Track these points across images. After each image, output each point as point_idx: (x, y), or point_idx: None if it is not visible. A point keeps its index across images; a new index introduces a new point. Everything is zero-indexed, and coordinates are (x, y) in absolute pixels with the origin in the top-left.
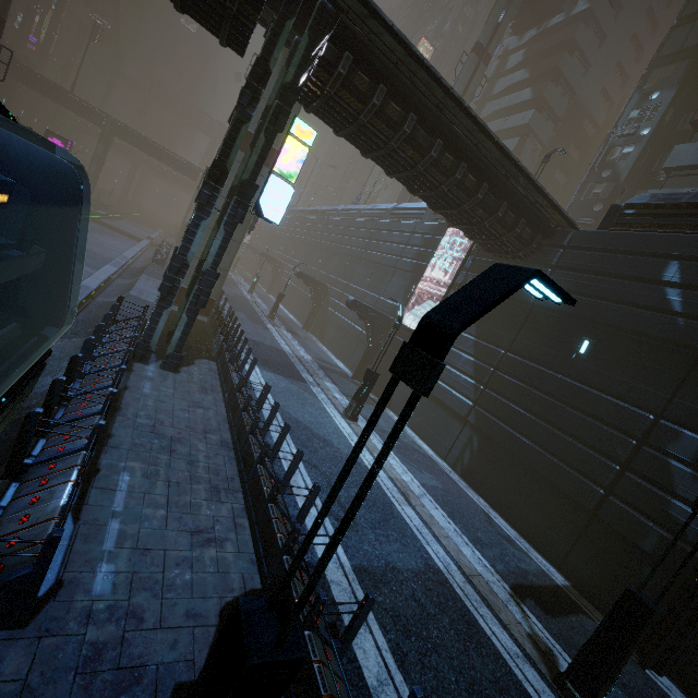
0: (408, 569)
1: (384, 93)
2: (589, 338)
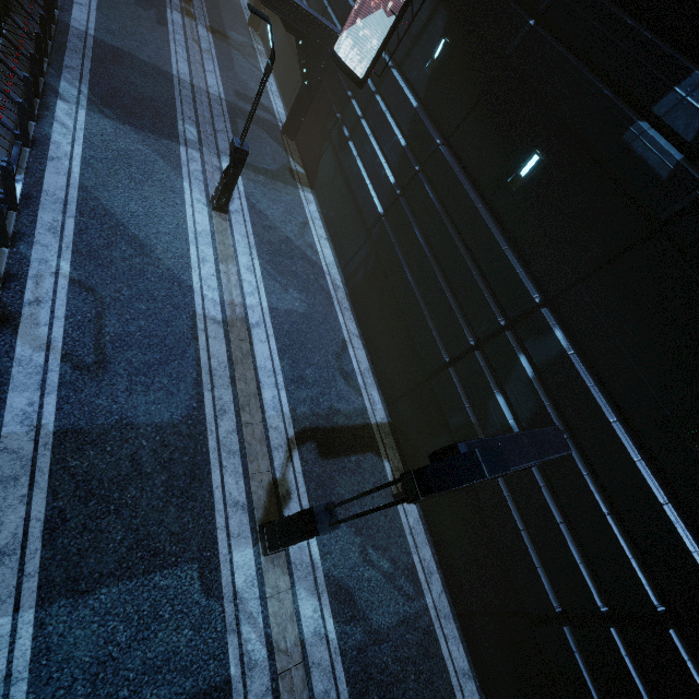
0: (151, 424)
1: None
2: (544, 152)
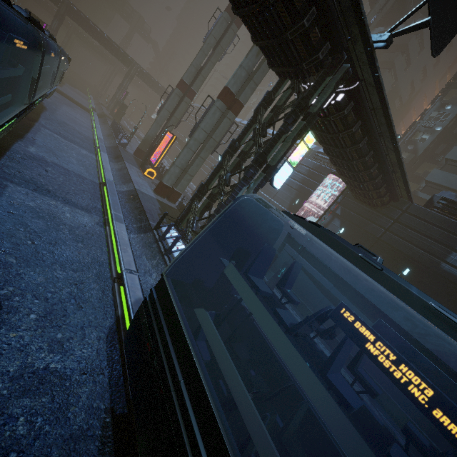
0: None
1: (359, 125)
2: (409, 268)
